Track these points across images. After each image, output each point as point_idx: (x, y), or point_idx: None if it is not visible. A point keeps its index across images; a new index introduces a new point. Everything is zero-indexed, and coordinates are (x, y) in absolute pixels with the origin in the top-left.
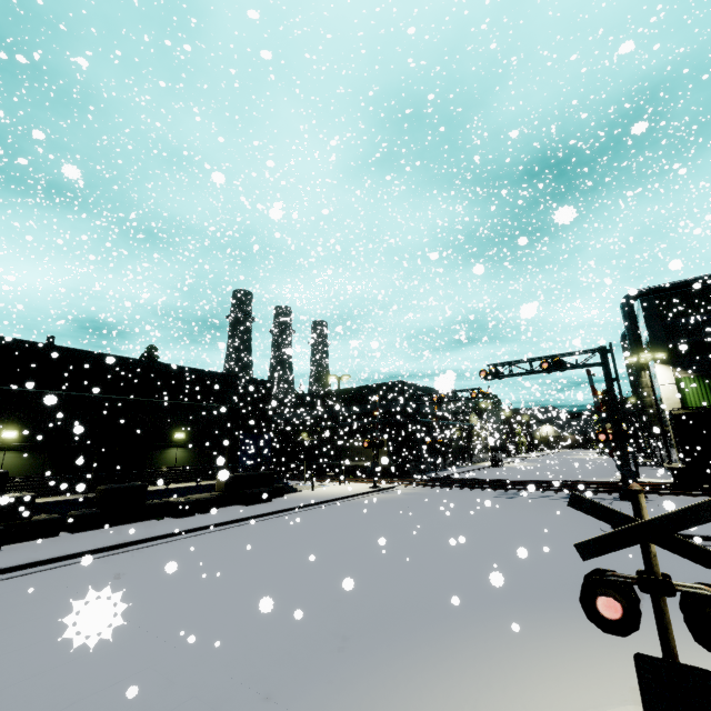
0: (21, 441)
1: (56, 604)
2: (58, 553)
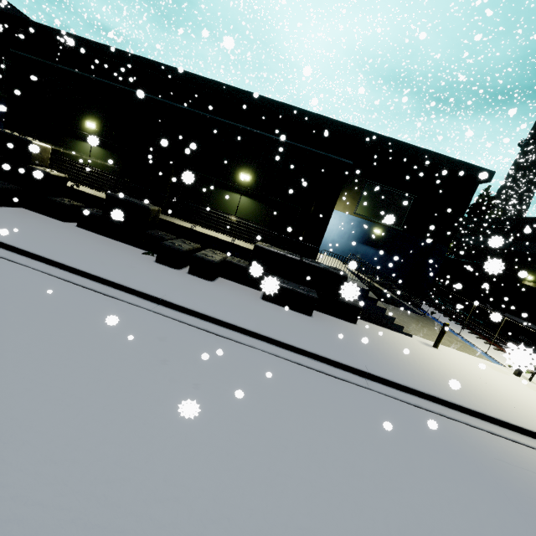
0: (101, 136)
1: None
2: None
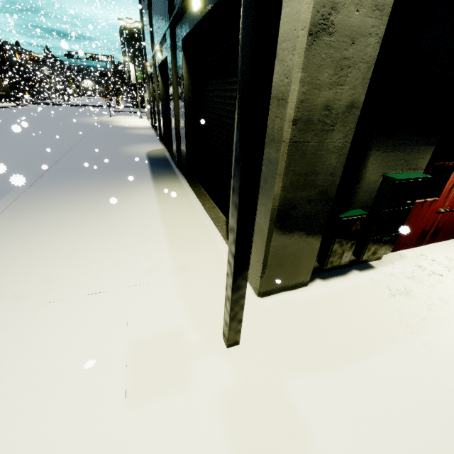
0: None
1: None
2: None
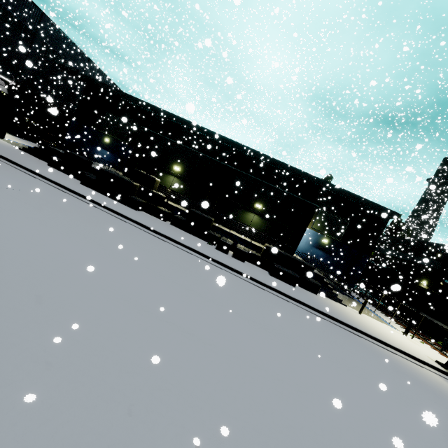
0: (181, 174)
1: (53, 211)
2: (130, 216)
